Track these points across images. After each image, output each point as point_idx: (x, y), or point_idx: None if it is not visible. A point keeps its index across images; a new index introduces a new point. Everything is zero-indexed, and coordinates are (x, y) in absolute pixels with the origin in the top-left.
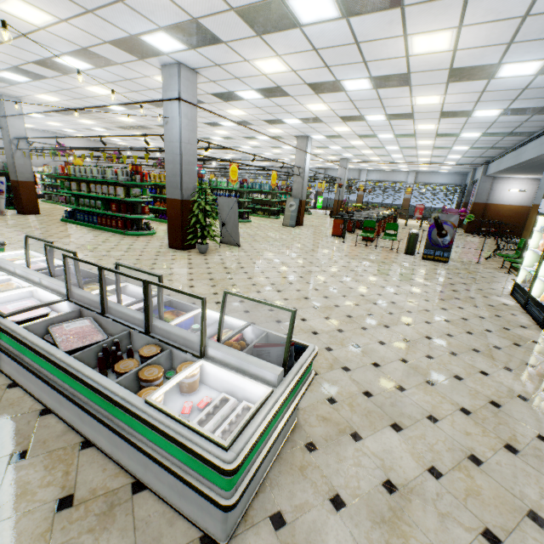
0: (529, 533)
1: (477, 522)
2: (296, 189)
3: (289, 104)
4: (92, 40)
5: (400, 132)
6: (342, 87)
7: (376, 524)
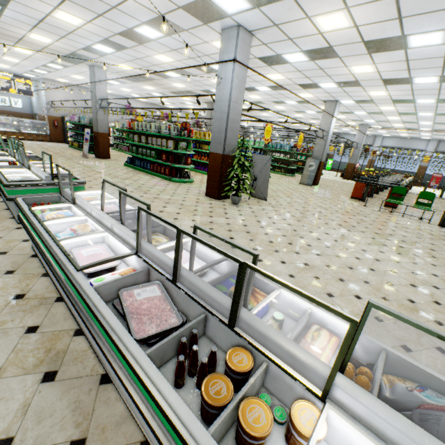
0: None
1: None
2: (317, 150)
3: (333, 66)
4: (168, 6)
5: None
6: (404, 44)
7: None
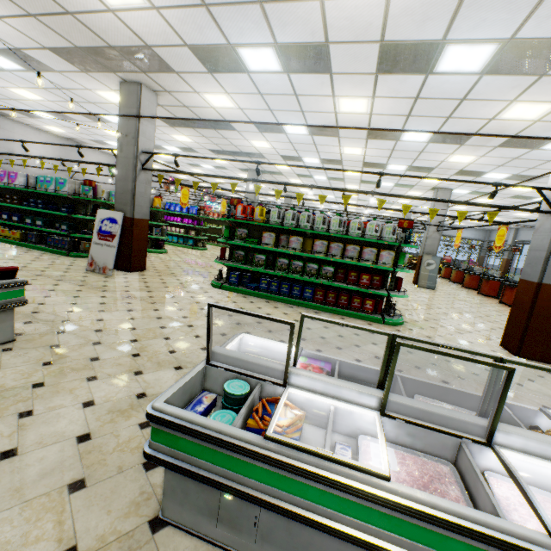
0: None
1: None
2: (430, 245)
3: None
4: None
5: None
6: None
7: None
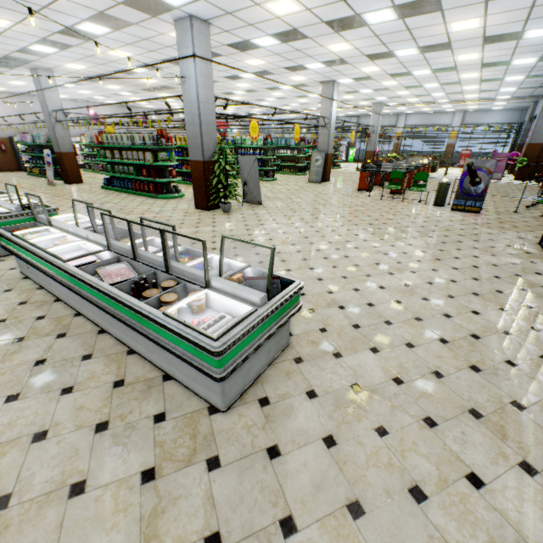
0: (464, 421)
1: (422, 412)
2: (321, 142)
3: (308, 47)
4: (106, 3)
5: (438, 66)
6: (363, 22)
7: (339, 408)
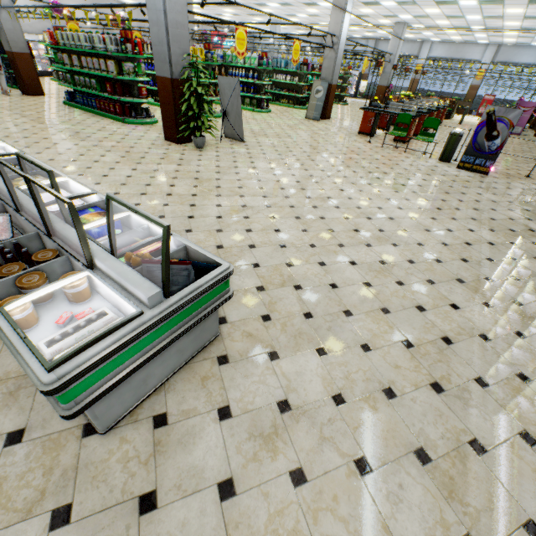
0: (405, 467)
1: (356, 450)
2: (326, 68)
3: None
4: None
5: None
6: None
7: (253, 437)
